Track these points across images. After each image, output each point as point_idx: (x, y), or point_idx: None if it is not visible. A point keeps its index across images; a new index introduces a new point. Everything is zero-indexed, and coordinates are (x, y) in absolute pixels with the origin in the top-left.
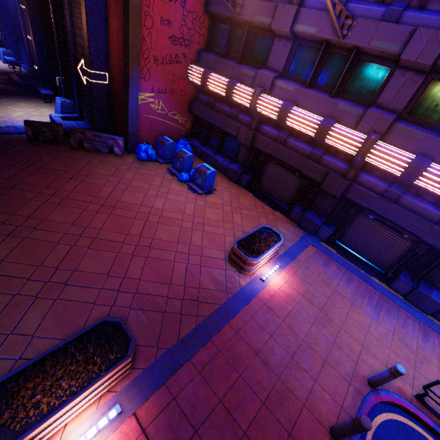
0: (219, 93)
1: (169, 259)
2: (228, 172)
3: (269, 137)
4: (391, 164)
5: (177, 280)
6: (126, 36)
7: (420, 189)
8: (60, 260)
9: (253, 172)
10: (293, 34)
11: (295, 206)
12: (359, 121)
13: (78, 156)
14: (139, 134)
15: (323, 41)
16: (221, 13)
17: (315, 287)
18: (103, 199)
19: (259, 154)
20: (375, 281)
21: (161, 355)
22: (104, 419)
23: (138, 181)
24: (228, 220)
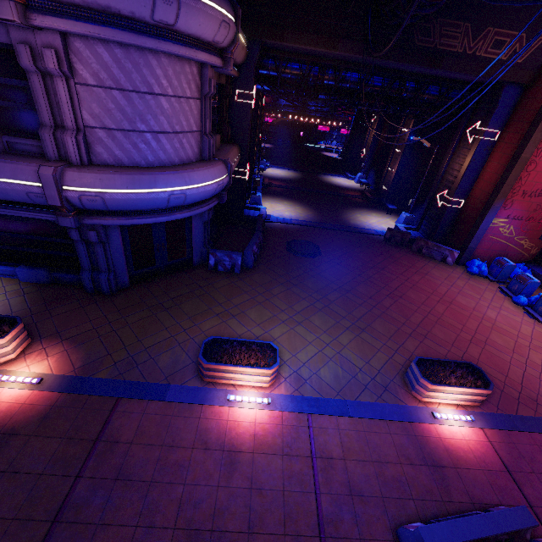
0: None
1: (504, 359)
2: None
3: None
4: None
5: (513, 377)
6: (503, 178)
7: None
8: (418, 322)
9: None
10: None
11: None
12: None
13: (416, 258)
14: (475, 251)
15: None
16: None
17: None
18: (441, 294)
19: None
20: None
21: (501, 413)
22: (462, 416)
23: (469, 290)
24: None
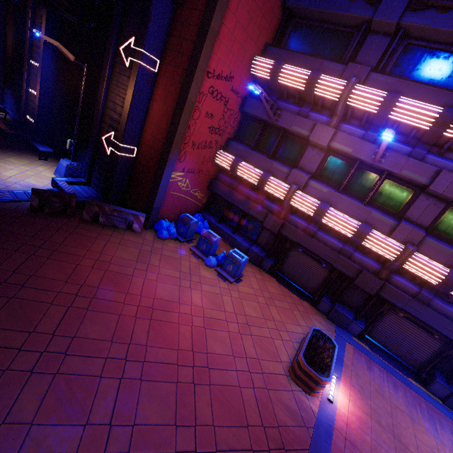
0: (249, 180)
1: (233, 384)
2: (249, 254)
3: (297, 227)
4: (429, 274)
5: (253, 417)
6: (174, 124)
7: (448, 295)
8: (111, 409)
9: (275, 256)
10: (327, 147)
11: (323, 297)
12: (392, 230)
13: (93, 233)
14: (161, 209)
15: (356, 159)
16: (257, 115)
17: (374, 401)
18: (137, 297)
19: (283, 240)
20: (413, 383)
21: None
22: None
23: (166, 268)
24: (268, 316)
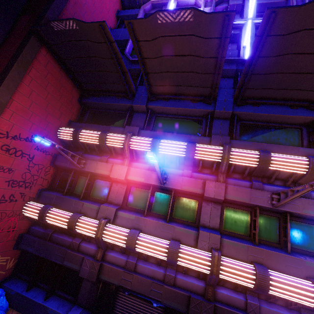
0: (60, 225)
1: None
2: None
3: (117, 265)
4: (242, 278)
5: None
6: None
7: (267, 294)
8: None
9: (100, 313)
10: (126, 180)
11: None
12: (196, 239)
13: None
14: None
15: (149, 185)
16: (67, 166)
17: None
18: None
19: (107, 286)
20: None
21: None
22: None
23: None
24: None
